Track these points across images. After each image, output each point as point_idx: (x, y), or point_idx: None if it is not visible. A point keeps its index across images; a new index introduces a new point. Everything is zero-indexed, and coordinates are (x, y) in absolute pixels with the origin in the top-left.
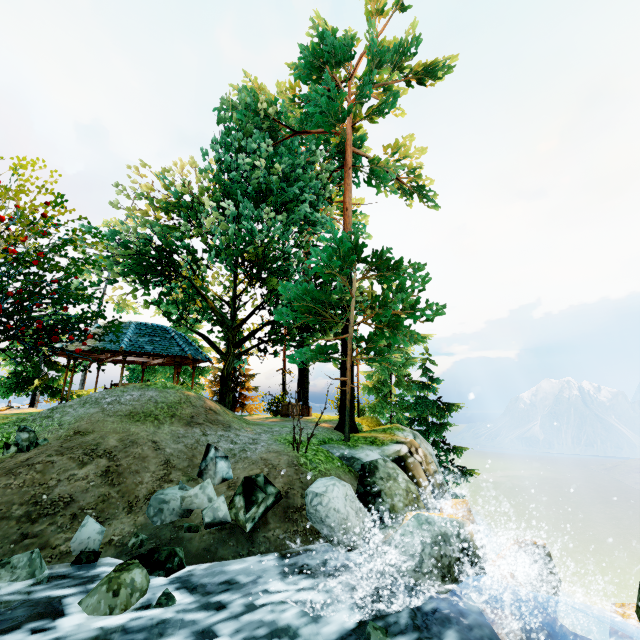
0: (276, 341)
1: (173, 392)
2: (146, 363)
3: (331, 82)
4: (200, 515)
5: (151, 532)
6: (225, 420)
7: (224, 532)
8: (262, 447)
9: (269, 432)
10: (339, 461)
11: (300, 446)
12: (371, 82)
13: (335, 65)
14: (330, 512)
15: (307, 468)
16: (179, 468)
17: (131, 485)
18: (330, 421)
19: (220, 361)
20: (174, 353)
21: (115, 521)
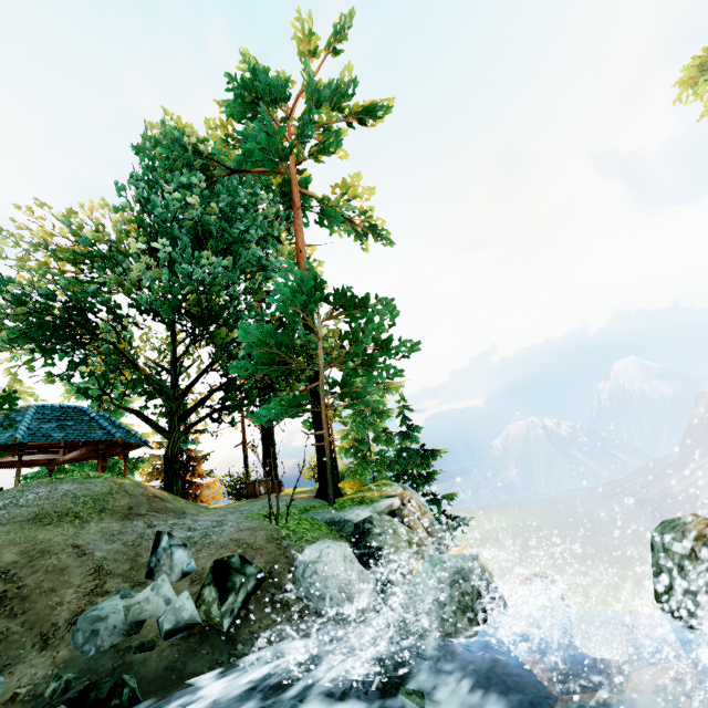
0: (232, 407)
1: (99, 481)
2: (54, 461)
3: (269, 118)
4: (155, 626)
5: (81, 667)
6: (176, 507)
7: (193, 639)
8: (231, 527)
9: (236, 512)
10: (327, 527)
11: (278, 518)
12: (311, 121)
13: (271, 103)
14: (328, 580)
15: (291, 540)
16: (117, 574)
17: (44, 610)
18: (308, 491)
19: (160, 446)
20: (96, 438)
21: (20, 666)
